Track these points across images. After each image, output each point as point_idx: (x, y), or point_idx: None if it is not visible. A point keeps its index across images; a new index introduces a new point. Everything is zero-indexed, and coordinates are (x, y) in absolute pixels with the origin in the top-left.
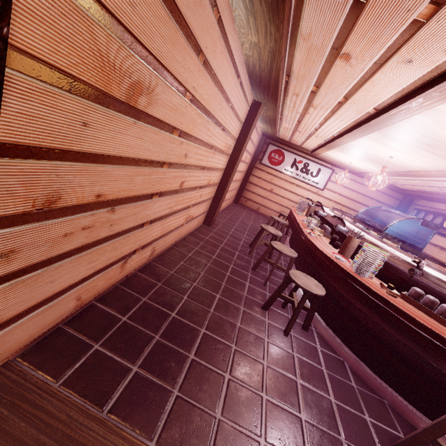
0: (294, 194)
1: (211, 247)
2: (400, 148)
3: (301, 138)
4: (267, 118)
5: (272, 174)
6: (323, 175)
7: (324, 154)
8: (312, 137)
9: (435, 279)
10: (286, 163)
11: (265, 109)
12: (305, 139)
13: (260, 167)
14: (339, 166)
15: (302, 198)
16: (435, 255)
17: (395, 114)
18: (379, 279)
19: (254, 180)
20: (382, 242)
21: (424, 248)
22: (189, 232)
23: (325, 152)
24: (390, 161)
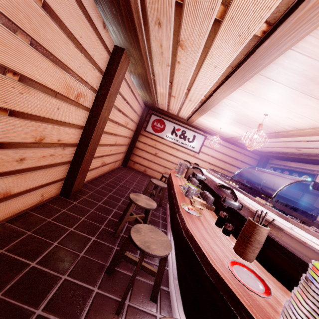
0: (175, 157)
1: (43, 239)
2: (281, 99)
3: (176, 105)
4: (140, 79)
5: (155, 140)
6: (198, 140)
7: (197, 121)
8: (186, 102)
9: None
10: (167, 130)
11: (133, 63)
12: (180, 106)
13: (145, 134)
14: (210, 132)
15: (182, 161)
16: None
17: (318, 3)
18: None
19: (140, 146)
20: (295, 224)
21: None
22: (13, 215)
23: (198, 119)
24: (260, 121)
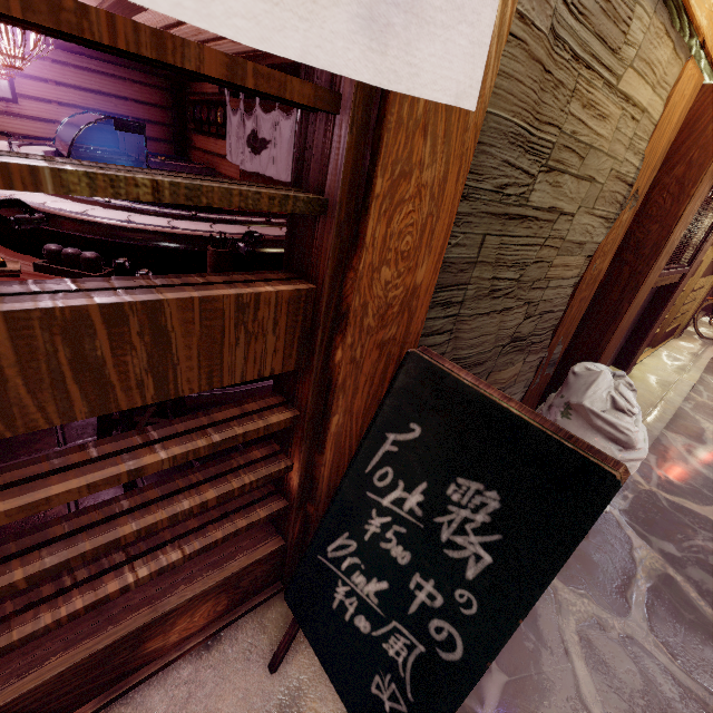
0: None
1: None
2: None
3: None
4: None
5: None
6: None
7: None
8: None
9: (67, 222)
10: None
11: None
12: None
13: None
14: None
15: None
16: (233, 174)
17: None
18: (29, 256)
19: None
20: None
21: (223, 169)
22: None
23: None
24: None
